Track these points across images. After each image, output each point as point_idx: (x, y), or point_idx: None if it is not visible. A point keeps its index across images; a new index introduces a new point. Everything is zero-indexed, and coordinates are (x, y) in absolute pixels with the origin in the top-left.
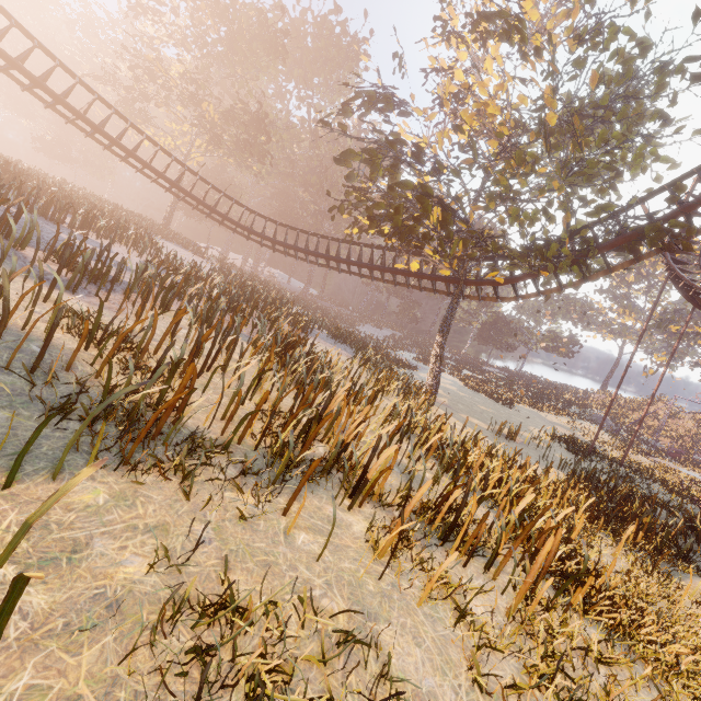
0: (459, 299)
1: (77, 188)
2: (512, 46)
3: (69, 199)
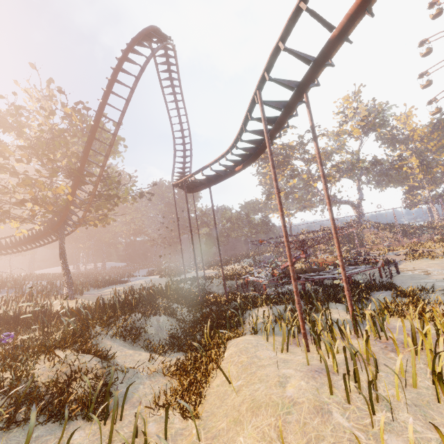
0: (62, 236)
1: None
2: None
3: None
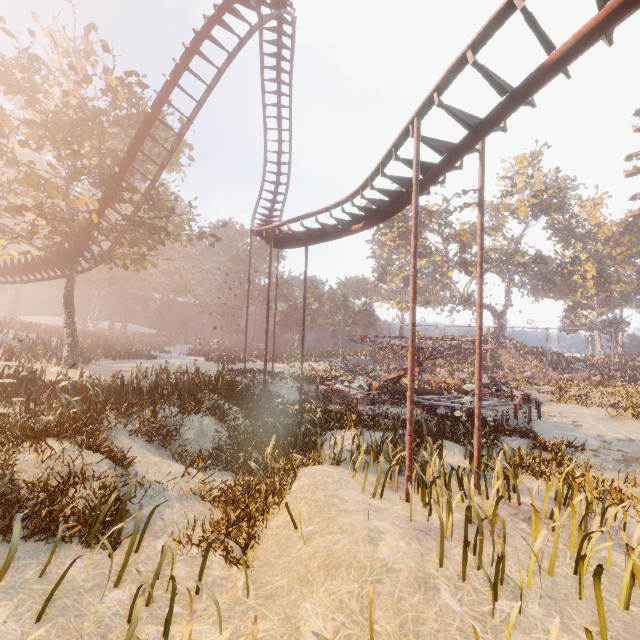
0: (72, 274)
1: None
2: None
3: None
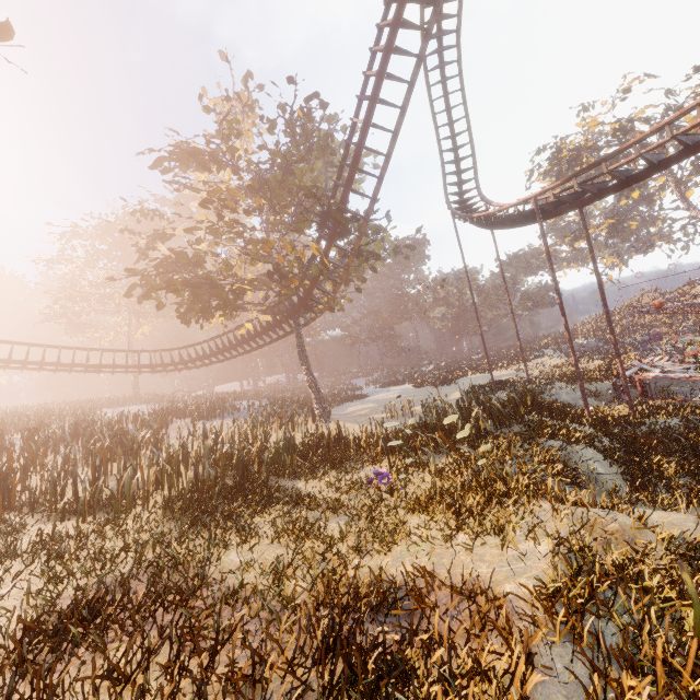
0: (299, 330)
1: (58, 404)
2: (190, 166)
3: (10, 418)
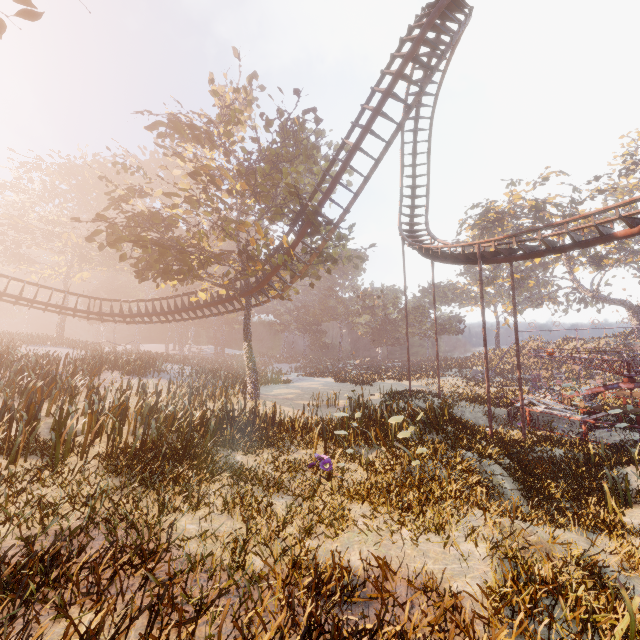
0: (249, 309)
1: None
2: (184, 137)
3: None
